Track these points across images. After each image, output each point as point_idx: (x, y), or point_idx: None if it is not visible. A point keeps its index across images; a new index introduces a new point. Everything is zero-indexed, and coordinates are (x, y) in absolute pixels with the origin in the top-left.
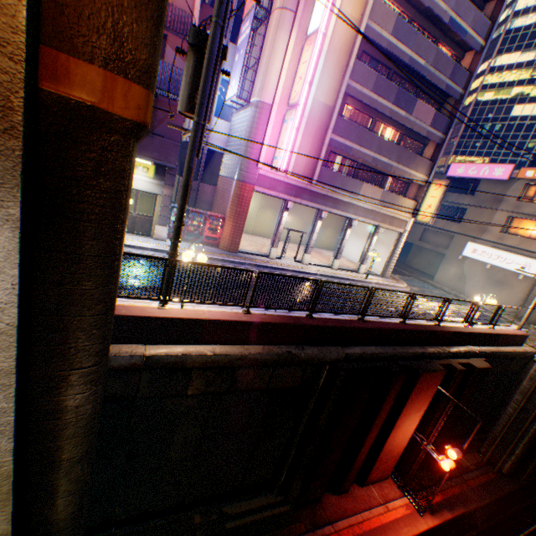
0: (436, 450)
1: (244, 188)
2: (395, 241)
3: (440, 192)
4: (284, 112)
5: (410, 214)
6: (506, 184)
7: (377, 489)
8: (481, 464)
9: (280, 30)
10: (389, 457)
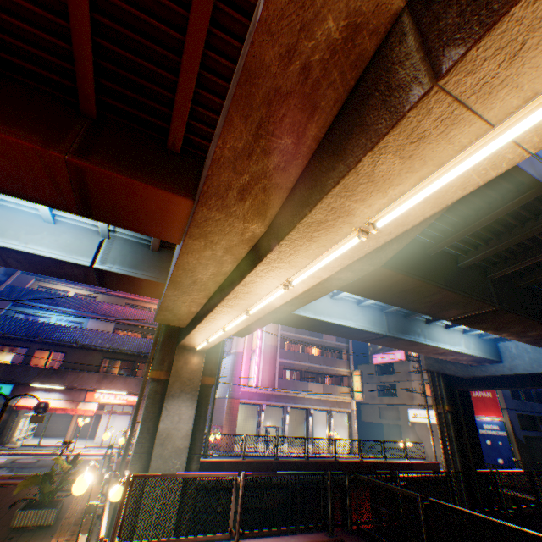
0: None
1: (233, 401)
2: (349, 419)
3: (358, 377)
4: (250, 353)
5: (350, 396)
6: (406, 362)
7: None
8: None
9: None
10: None
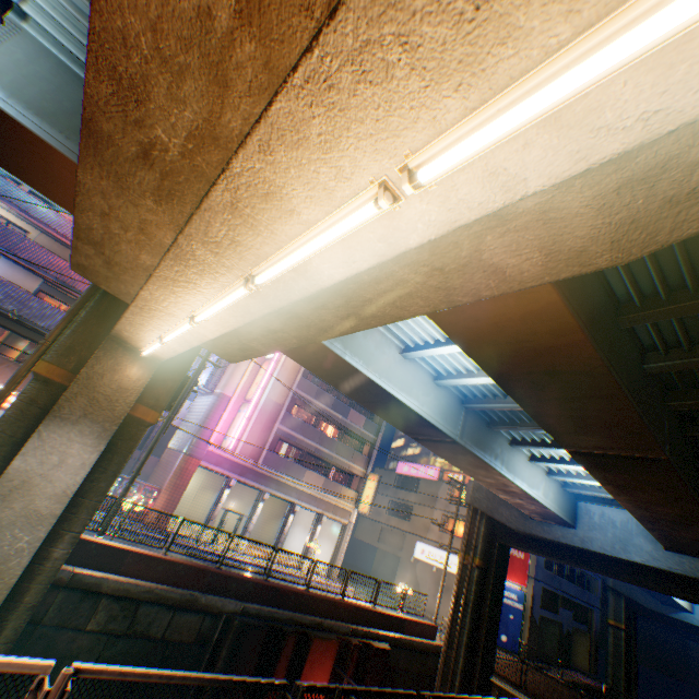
0: None
1: (191, 460)
2: (342, 533)
3: (375, 483)
4: (241, 403)
5: (354, 504)
6: (438, 483)
7: None
8: None
9: None
10: None
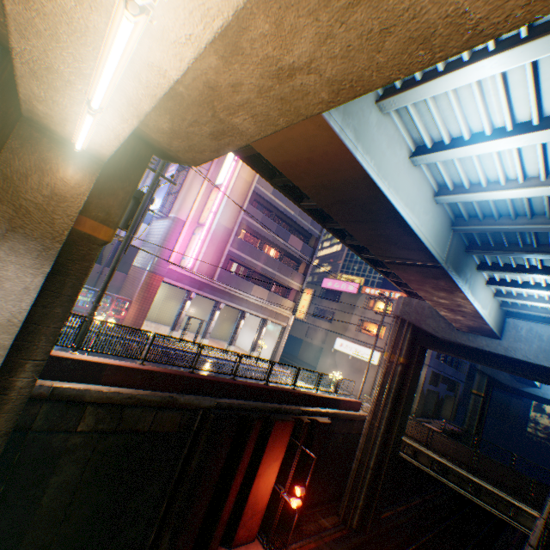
0: (291, 495)
1: (154, 277)
2: (282, 333)
3: (309, 296)
4: (195, 227)
5: (292, 312)
6: (356, 296)
7: (244, 549)
8: (339, 523)
9: (197, 178)
10: (255, 512)
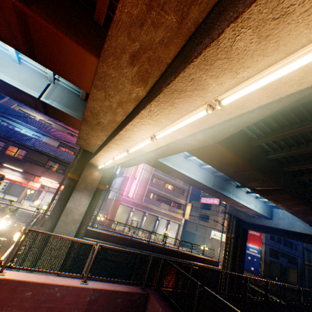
0: None
1: (117, 202)
2: (178, 227)
3: (190, 207)
4: (133, 179)
5: (182, 215)
6: (219, 205)
7: None
8: None
9: None
10: None
